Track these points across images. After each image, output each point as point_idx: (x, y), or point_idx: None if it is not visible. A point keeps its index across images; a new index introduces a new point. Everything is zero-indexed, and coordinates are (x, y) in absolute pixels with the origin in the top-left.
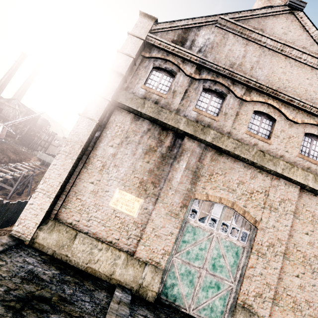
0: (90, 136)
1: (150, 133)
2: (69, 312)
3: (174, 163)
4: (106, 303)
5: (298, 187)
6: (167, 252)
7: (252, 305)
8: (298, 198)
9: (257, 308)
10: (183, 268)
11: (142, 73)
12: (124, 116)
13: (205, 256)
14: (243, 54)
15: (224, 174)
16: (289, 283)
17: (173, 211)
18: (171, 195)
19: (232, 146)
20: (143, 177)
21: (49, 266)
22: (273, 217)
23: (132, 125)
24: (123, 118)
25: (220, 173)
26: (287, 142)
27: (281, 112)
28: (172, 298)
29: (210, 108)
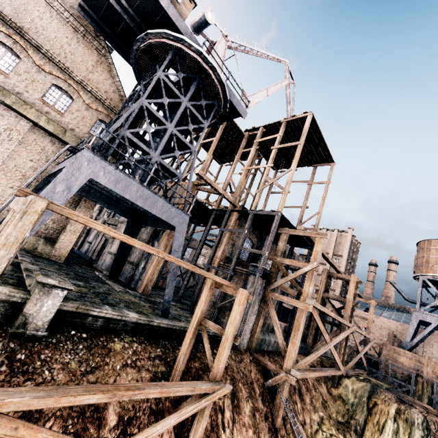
0: None
1: None
2: None
3: None
4: None
5: (31, 124)
6: None
7: None
8: (31, 133)
9: None
10: None
11: None
12: None
13: None
14: None
15: None
16: (1, 191)
17: None
18: None
19: None
20: None
21: None
22: None
23: None
24: None
25: None
26: (29, 84)
27: (29, 54)
28: None
29: None
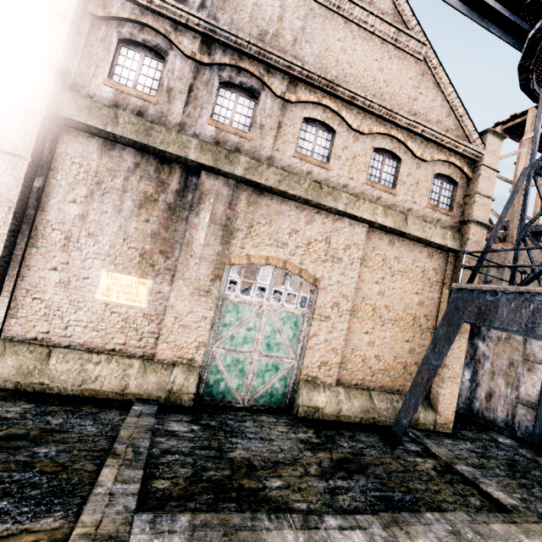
0: (23, 188)
1: (140, 171)
2: (63, 440)
3: (190, 217)
4: (120, 420)
5: (366, 226)
6: (202, 343)
7: (317, 376)
8: (367, 240)
9: (322, 378)
10: (229, 357)
11: (100, 54)
12: (83, 143)
13: (256, 336)
14: (279, 14)
15: (269, 223)
16: (358, 343)
17: (201, 288)
18: (194, 265)
19: (275, 179)
20: (145, 245)
21: (15, 402)
22: (336, 271)
23: (105, 160)
24: (83, 147)
25: (264, 222)
26: (351, 165)
27: (343, 118)
28: (220, 396)
29: (238, 117)
